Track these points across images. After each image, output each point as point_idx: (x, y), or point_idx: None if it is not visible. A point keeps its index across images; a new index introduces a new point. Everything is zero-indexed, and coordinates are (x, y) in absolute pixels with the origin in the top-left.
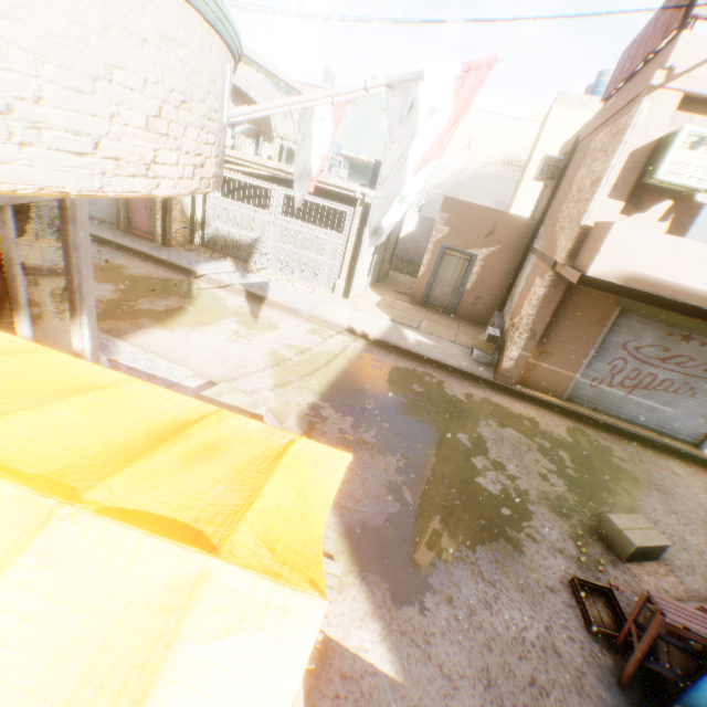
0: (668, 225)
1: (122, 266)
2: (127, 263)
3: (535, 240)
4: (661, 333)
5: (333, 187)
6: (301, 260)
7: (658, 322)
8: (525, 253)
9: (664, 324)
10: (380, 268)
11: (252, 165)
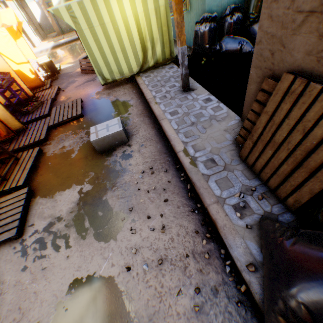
0: None
1: None
2: None
3: None
4: None
5: None
6: None
7: None
8: None
9: None
10: (39, 33)
11: None
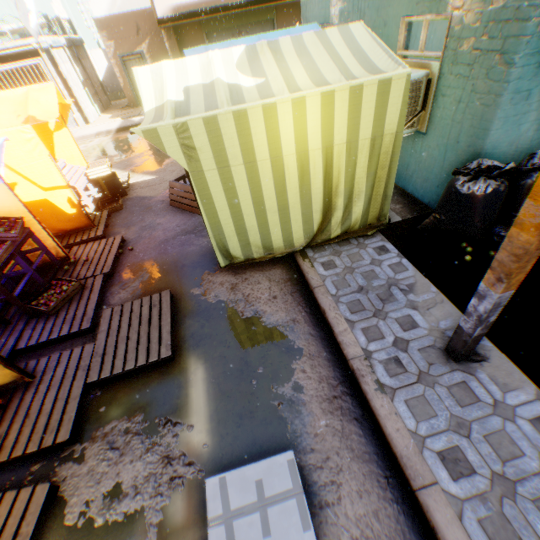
0: None
1: None
2: None
3: None
4: (230, 38)
5: (15, 50)
6: None
7: (225, 32)
8: None
9: (228, 32)
10: (100, 99)
11: None
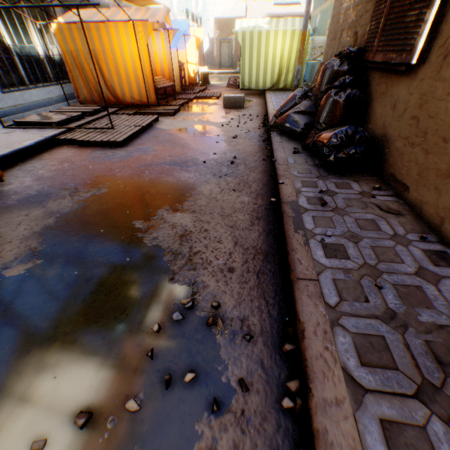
0: (266, 0)
1: None
2: None
3: None
4: None
5: None
6: None
7: None
8: None
9: None
10: (200, 61)
11: None
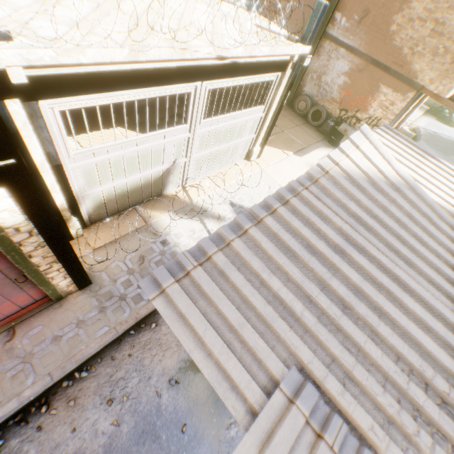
0: None
1: (193, 360)
2: (174, 352)
3: (331, 27)
4: None
5: (272, 56)
6: (221, 153)
7: None
8: (320, 40)
9: None
10: None
11: (160, 63)
